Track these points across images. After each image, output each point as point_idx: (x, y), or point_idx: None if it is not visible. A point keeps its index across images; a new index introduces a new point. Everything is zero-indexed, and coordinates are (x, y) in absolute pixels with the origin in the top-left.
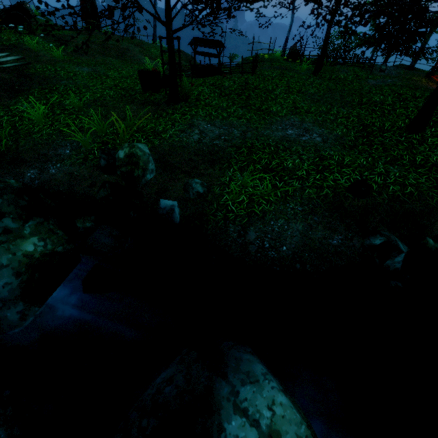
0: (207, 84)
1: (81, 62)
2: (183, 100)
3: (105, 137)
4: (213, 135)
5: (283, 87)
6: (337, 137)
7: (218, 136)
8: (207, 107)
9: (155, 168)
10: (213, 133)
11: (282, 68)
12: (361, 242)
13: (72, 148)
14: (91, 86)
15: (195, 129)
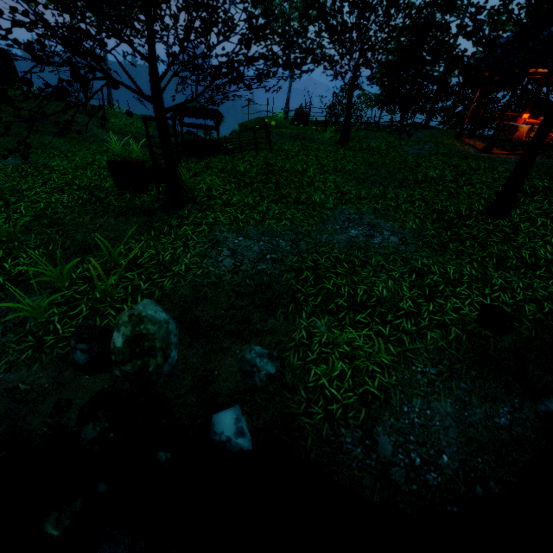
0: (215, 171)
1: (0, 148)
2: (190, 201)
3: (71, 290)
4: (253, 254)
5: (315, 165)
6: (414, 232)
7: (261, 255)
8: (227, 208)
9: (178, 338)
10: (251, 251)
11: (298, 137)
12: (533, 409)
13: (5, 328)
14: (25, 190)
15: (222, 247)
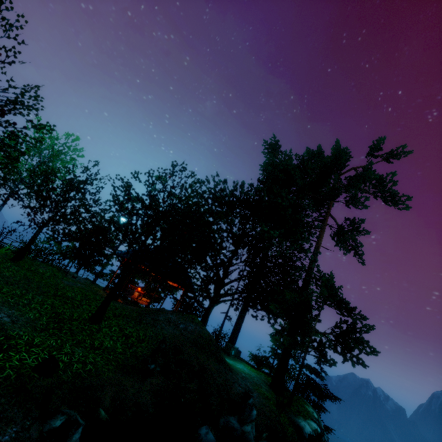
0: None
1: None
2: None
3: None
4: None
5: None
6: (29, 319)
7: None
8: None
9: None
10: None
11: None
12: (39, 430)
13: None
14: None
15: None
